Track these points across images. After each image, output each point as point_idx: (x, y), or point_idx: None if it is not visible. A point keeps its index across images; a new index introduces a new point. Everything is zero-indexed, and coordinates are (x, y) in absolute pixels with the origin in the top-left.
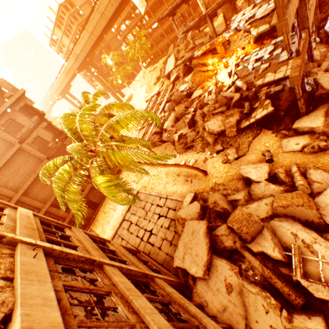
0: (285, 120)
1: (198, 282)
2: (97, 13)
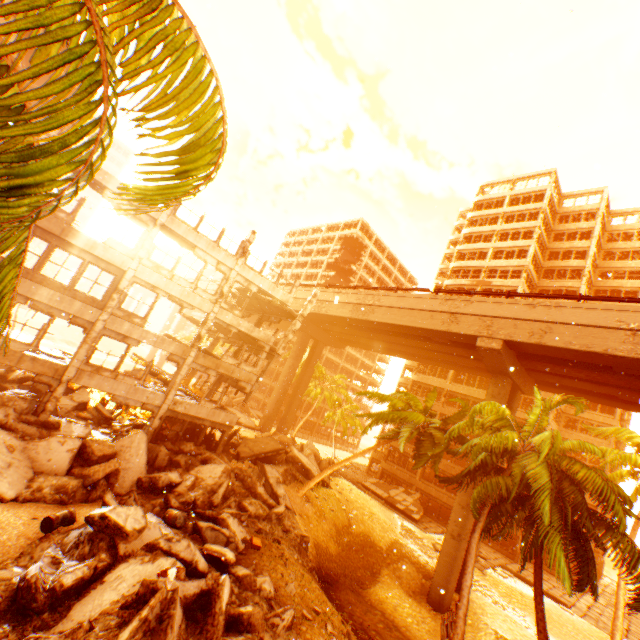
0: None
1: None
2: None
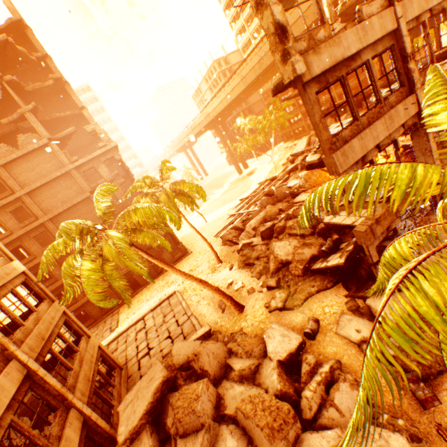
0: (368, 284)
1: None
2: (238, 76)
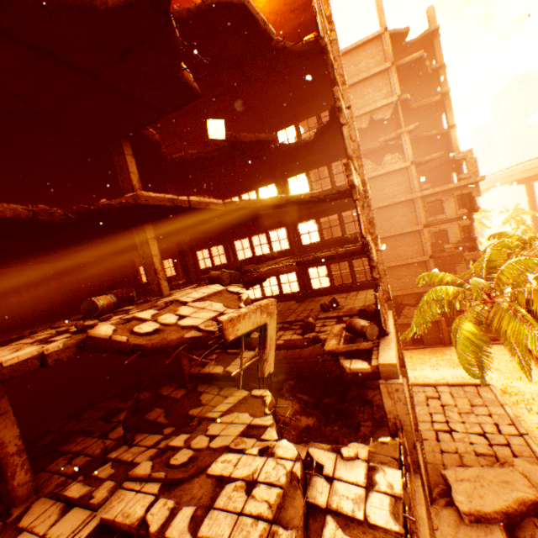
0: None
1: (449, 509)
2: None
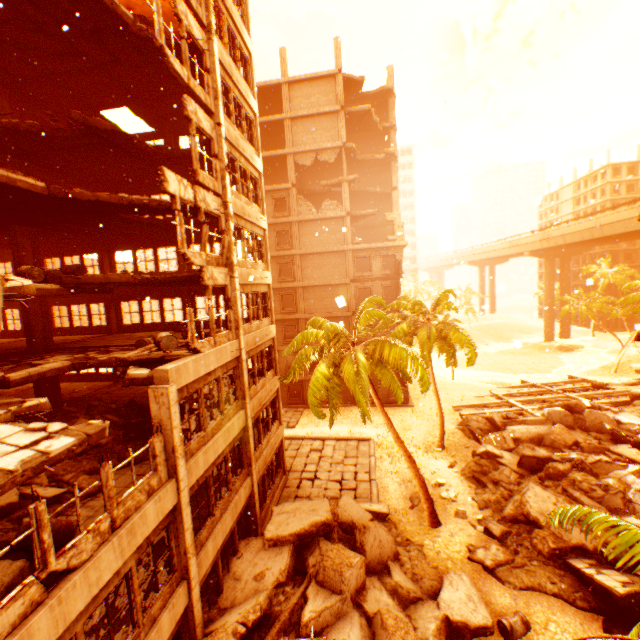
0: None
1: (259, 539)
2: (635, 209)
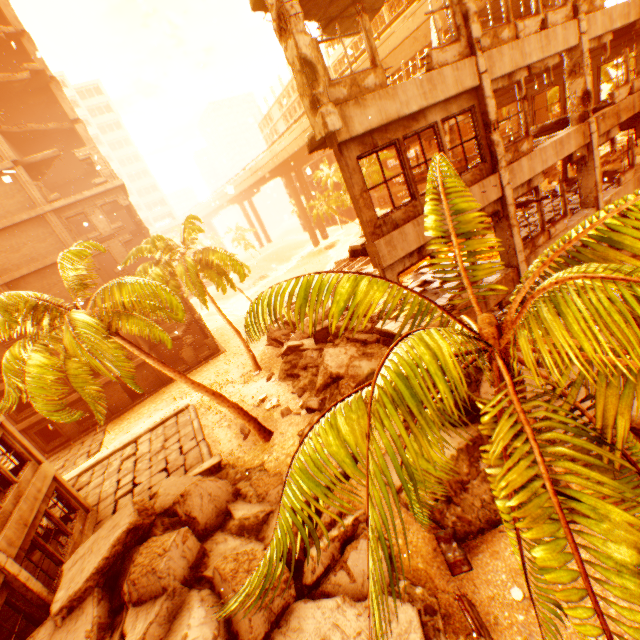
0: None
1: (49, 622)
2: None
